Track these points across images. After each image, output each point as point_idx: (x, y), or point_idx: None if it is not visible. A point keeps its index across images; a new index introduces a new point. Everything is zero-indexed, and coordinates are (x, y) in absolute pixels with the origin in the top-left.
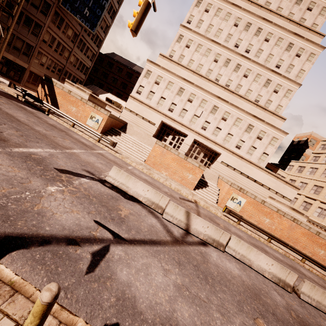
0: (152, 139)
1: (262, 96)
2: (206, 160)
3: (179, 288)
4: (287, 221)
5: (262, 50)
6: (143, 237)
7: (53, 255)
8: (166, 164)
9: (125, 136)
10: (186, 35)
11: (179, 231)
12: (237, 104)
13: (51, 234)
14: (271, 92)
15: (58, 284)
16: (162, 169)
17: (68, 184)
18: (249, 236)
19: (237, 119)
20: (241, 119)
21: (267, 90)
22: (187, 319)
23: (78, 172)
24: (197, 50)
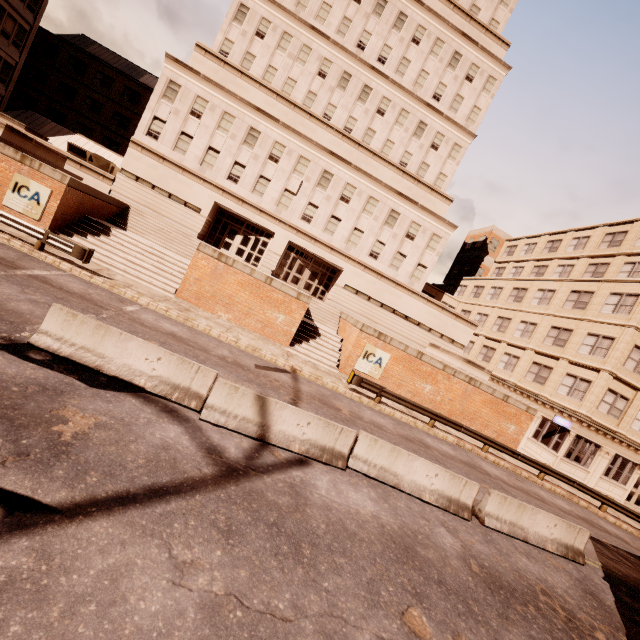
0: (193, 243)
1: (411, 154)
2: (316, 285)
3: (214, 610)
4: (459, 384)
5: (409, 61)
6: (125, 485)
7: None
8: (227, 297)
9: (123, 237)
10: (254, 7)
11: (241, 444)
12: (367, 170)
13: None
14: (427, 148)
15: None
16: (218, 307)
17: None
18: (397, 422)
19: (370, 200)
20: (377, 200)
21: (421, 144)
22: None
23: None
24: (282, 45)
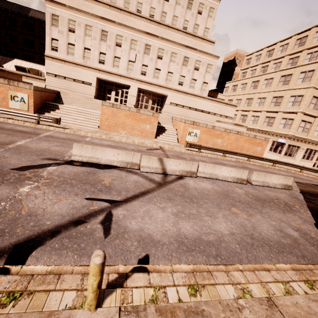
0: (95, 101)
1: (188, 21)
2: (156, 106)
3: (176, 215)
4: (233, 136)
5: None
6: (133, 193)
7: (69, 239)
8: (122, 123)
9: (65, 108)
10: None
11: (158, 176)
12: (167, 37)
13: (55, 225)
14: (196, 15)
15: (101, 249)
16: (119, 129)
17: (38, 179)
18: (210, 158)
19: (172, 55)
20: (176, 53)
21: (192, 13)
22: (190, 229)
23: (39, 164)
24: None
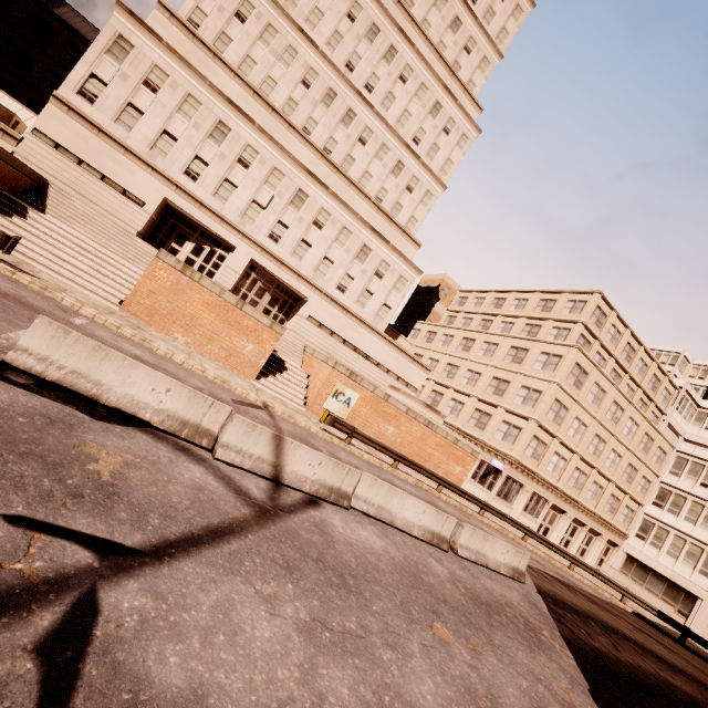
0: (137, 244)
1: (387, 191)
2: (276, 312)
3: (309, 633)
4: (419, 427)
5: (394, 97)
6: (186, 526)
7: None
8: (188, 317)
9: (45, 223)
10: None
11: (259, 484)
12: (344, 198)
13: None
14: (402, 189)
15: None
16: (175, 328)
17: None
18: (368, 463)
19: (343, 231)
20: (351, 232)
21: (397, 183)
22: (349, 701)
23: None
24: (266, 38)
